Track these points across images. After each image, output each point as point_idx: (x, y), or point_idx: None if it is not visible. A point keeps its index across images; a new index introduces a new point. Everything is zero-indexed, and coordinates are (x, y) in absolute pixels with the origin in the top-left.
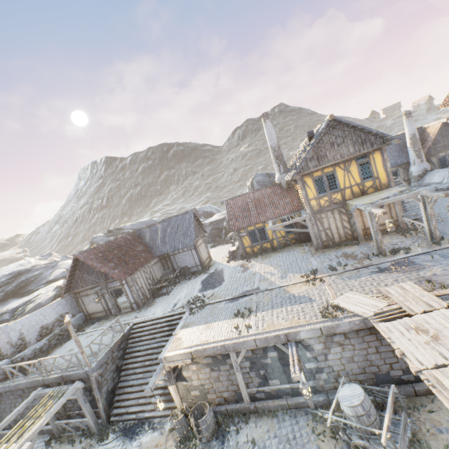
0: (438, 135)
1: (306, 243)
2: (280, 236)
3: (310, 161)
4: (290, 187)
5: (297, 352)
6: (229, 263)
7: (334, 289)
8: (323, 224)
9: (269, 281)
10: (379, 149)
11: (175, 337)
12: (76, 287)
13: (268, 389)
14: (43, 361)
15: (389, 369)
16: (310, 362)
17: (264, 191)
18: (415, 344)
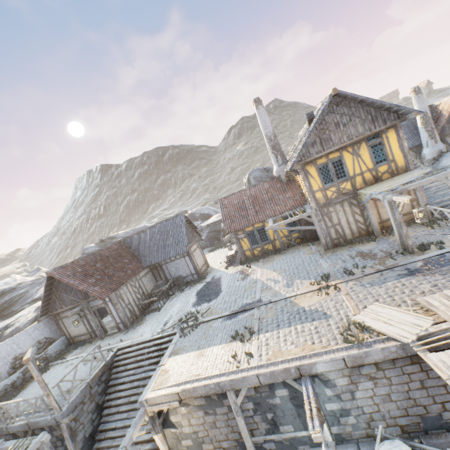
0: None
1: (313, 242)
2: (282, 235)
3: (312, 146)
4: (291, 180)
5: (314, 395)
6: (227, 269)
7: (355, 300)
8: (331, 220)
9: (273, 291)
10: (393, 127)
11: (161, 368)
12: (54, 309)
13: (279, 437)
14: (4, 406)
15: (440, 410)
16: (332, 402)
17: (262, 186)
18: None
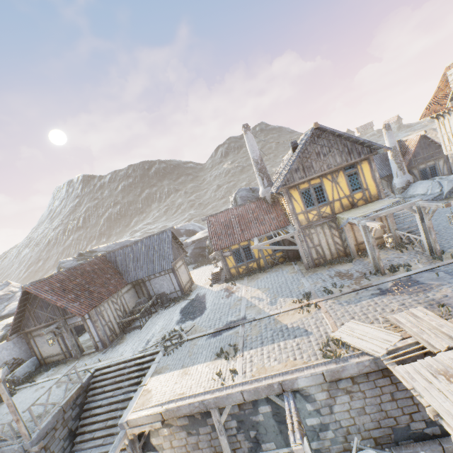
0: (417, 147)
1: (296, 262)
2: (267, 254)
3: (296, 172)
4: (275, 201)
5: (296, 409)
6: (212, 287)
7: (333, 317)
8: (312, 241)
9: (257, 308)
10: (366, 159)
11: (143, 388)
12: (26, 326)
13: None
14: None
15: (408, 421)
16: (312, 417)
17: (248, 206)
18: (451, 398)
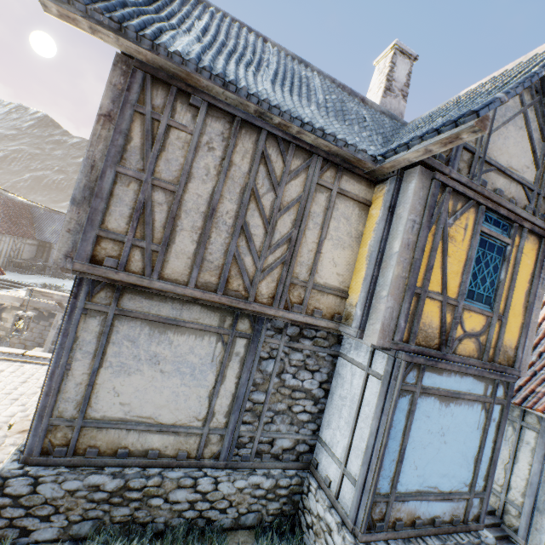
0: None
1: None
2: None
3: None
4: None
5: None
6: None
7: None
8: None
9: None
10: None
11: (15, 290)
12: None
13: None
14: None
15: None
16: None
17: None
18: None
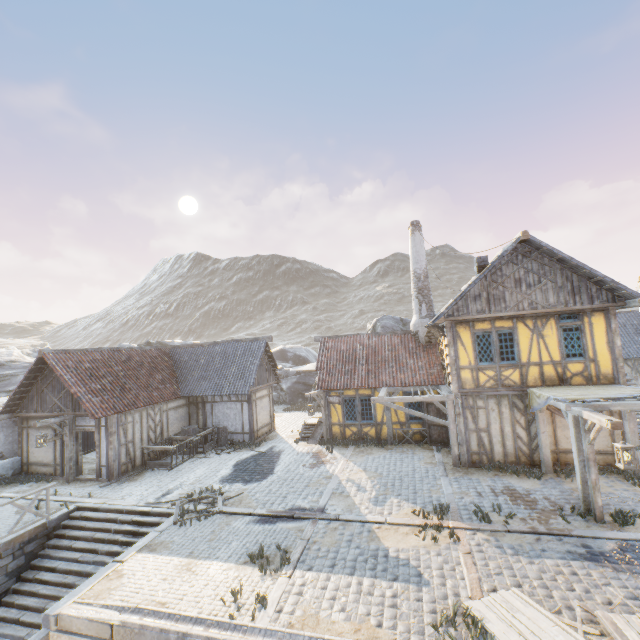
0: None
1: (440, 447)
2: (396, 420)
3: (474, 300)
4: (432, 343)
5: None
6: (297, 443)
7: (479, 568)
8: (476, 419)
9: (349, 501)
10: (603, 310)
11: (115, 567)
12: (26, 408)
13: None
14: None
15: None
16: None
17: (388, 338)
18: None
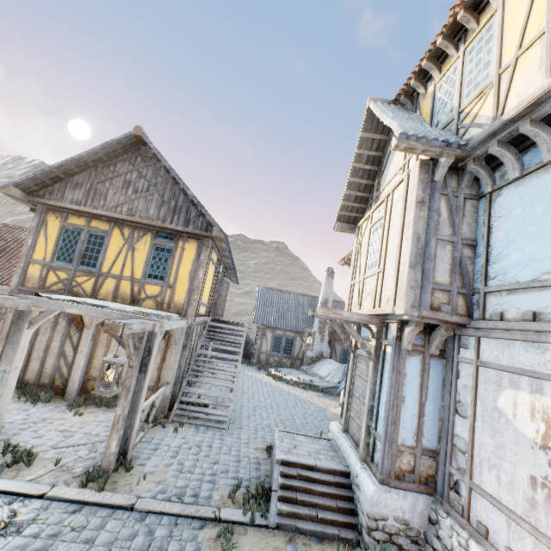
0: None
1: None
2: None
3: (74, 187)
4: None
5: None
6: None
7: None
8: None
9: None
10: (199, 239)
11: None
12: None
13: None
14: None
15: None
16: None
17: None
18: None
